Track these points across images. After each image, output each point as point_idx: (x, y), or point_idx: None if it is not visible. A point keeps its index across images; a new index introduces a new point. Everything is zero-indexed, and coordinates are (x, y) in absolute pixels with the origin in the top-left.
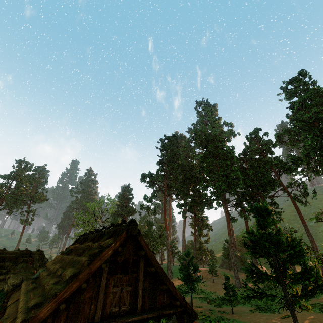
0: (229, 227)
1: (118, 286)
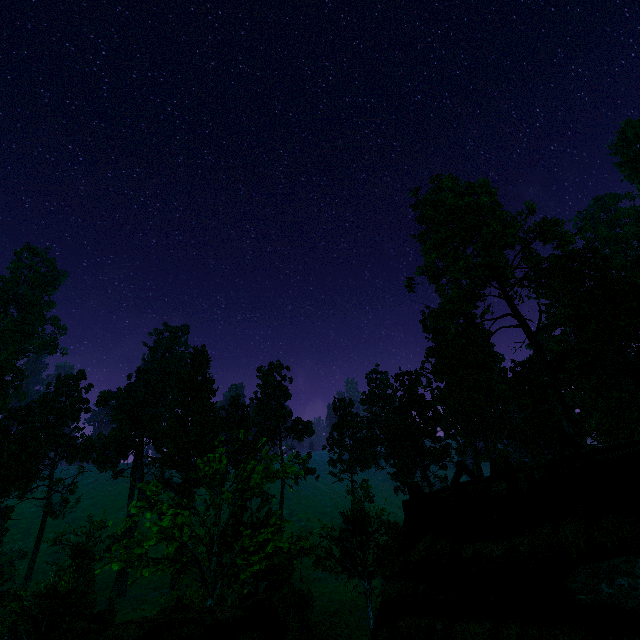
0: None
1: None
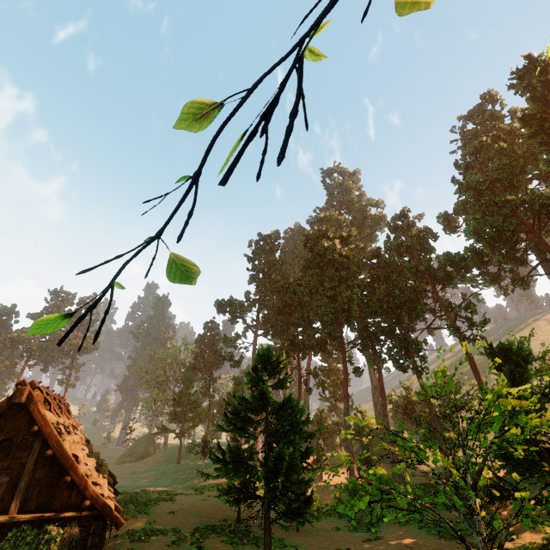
0: (346, 385)
1: None
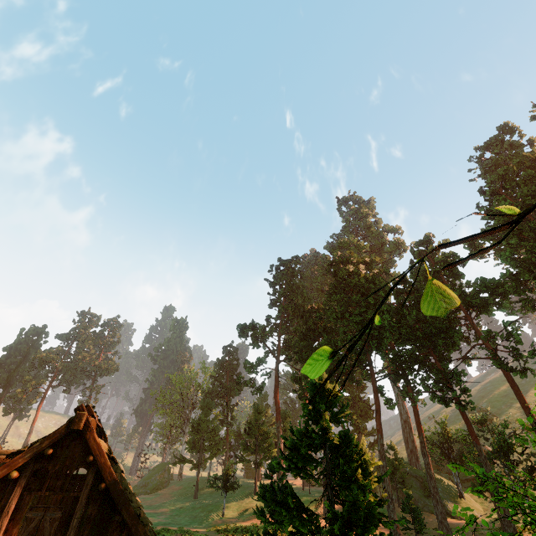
0: (379, 418)
1: (39, 509)
